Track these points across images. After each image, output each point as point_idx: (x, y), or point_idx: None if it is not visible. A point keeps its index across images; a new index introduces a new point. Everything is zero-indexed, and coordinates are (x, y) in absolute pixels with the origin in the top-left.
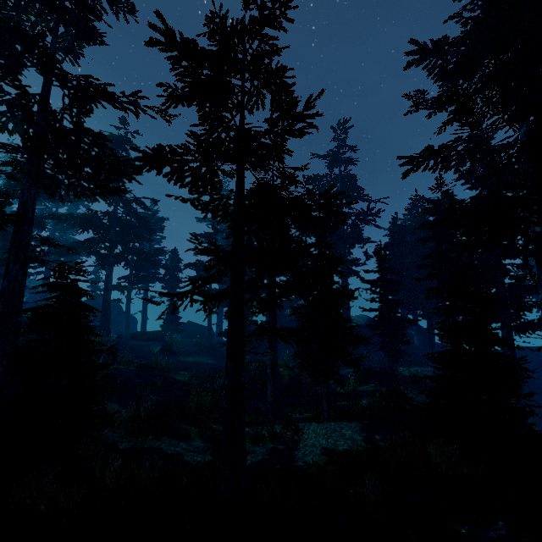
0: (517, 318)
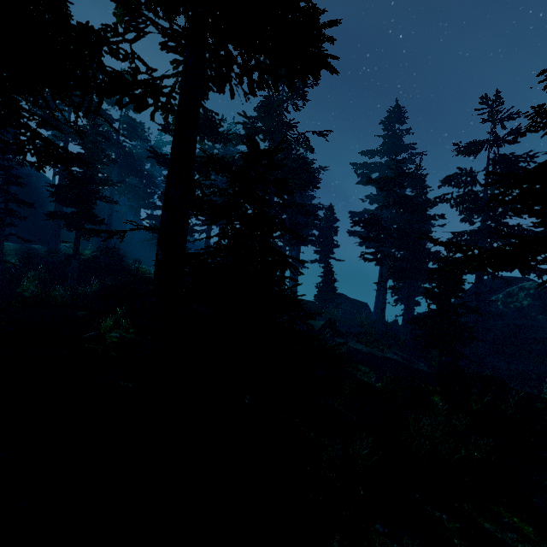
0: None
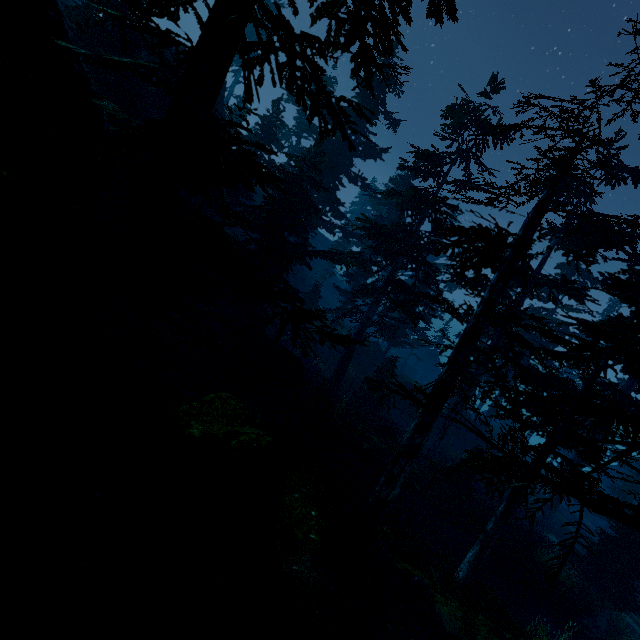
0: None
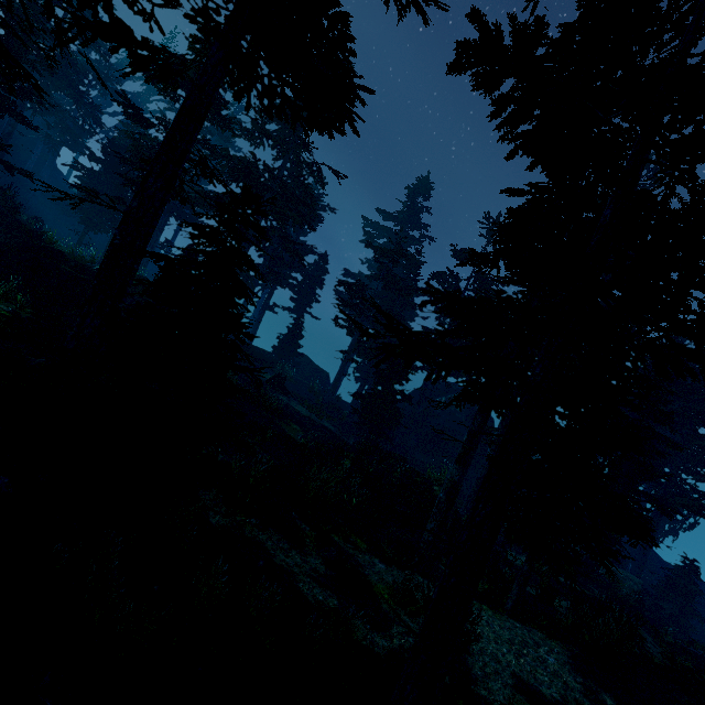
0: None
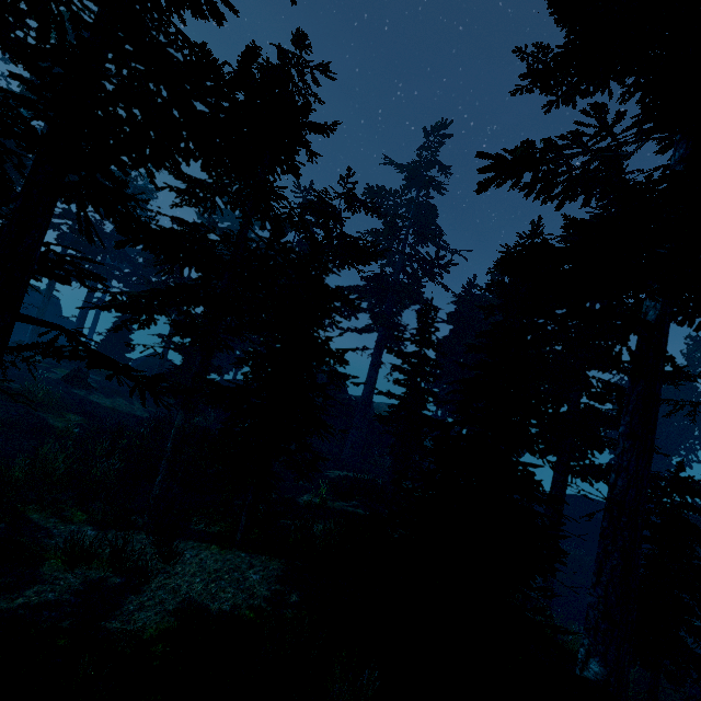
0: (583, 456)
